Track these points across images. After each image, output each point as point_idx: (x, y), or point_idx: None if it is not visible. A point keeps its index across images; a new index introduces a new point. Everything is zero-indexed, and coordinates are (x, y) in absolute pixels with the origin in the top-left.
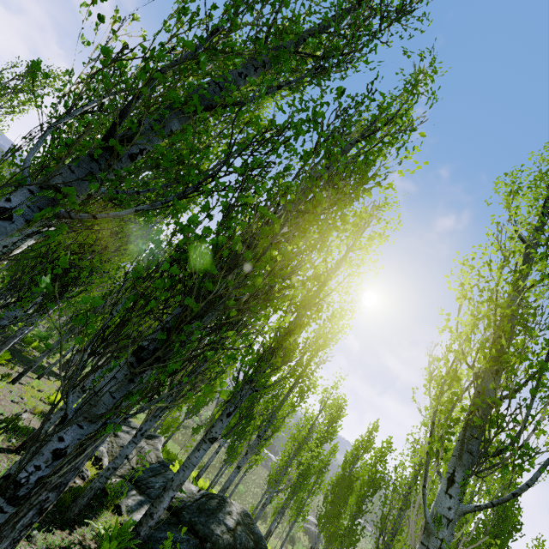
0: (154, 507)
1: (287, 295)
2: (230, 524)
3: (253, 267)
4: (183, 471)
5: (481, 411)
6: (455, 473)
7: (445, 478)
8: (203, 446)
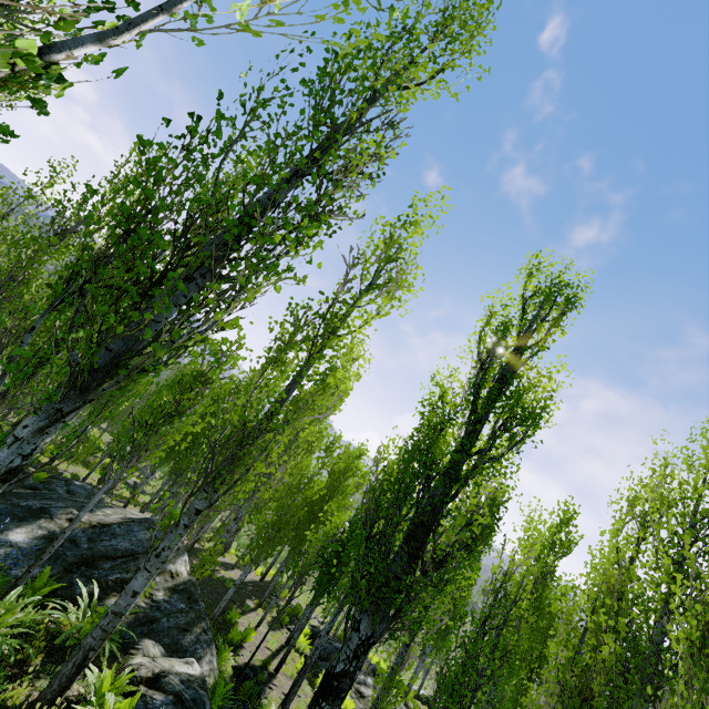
0: None
1: None
2: None
3: None
4: None
5: None
6: None
7: None
8: None
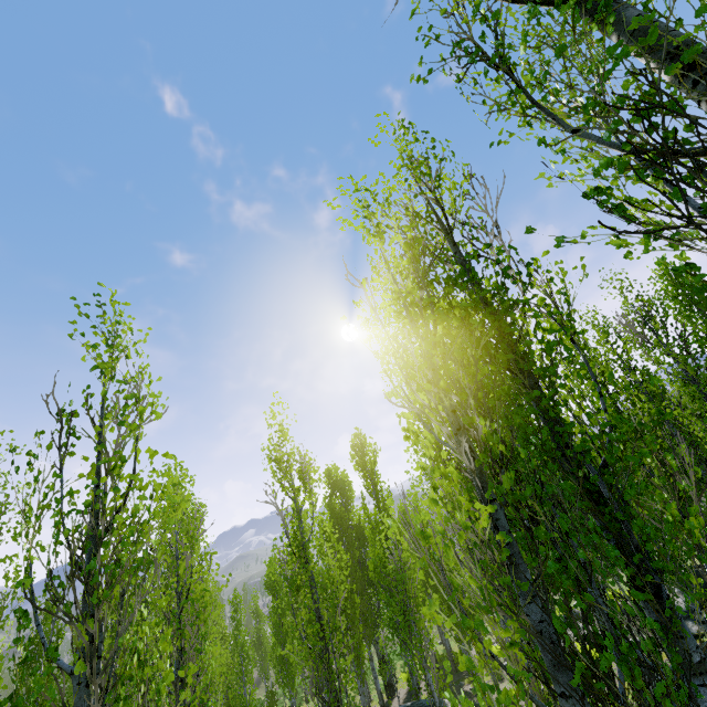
0: None
1: None
2: None
3: None
4: None
5: None
6: None
7: None
8: None
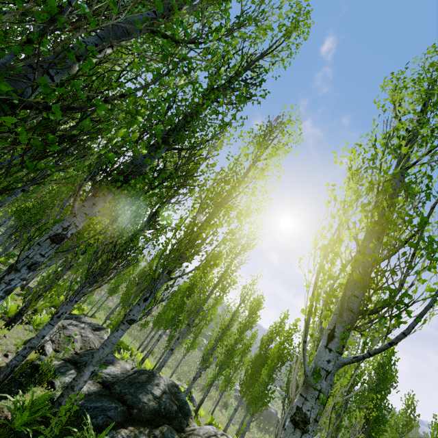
0: (75, 380)
1: (135, 121)
2: (156, 393)
3: (40, 30)
4: (102, 349)
5: (362, 273)
6: (335, 330)
7: (326, 334)
8: (122, 327)
